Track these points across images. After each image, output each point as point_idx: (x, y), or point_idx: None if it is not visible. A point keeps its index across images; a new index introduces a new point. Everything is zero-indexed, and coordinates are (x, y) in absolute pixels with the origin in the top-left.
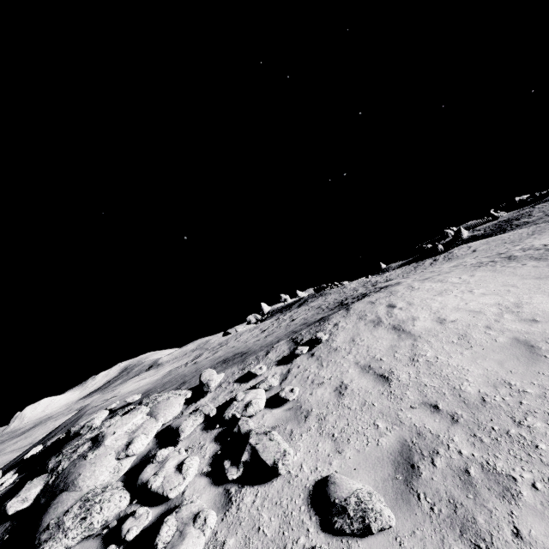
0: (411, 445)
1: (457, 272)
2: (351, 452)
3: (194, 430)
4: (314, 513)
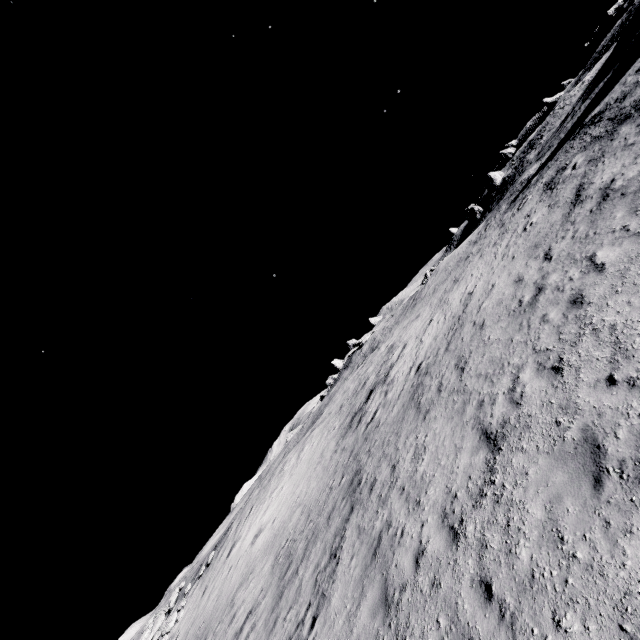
0: None
1: (322, 425)
2: None
3: (160, 637)
4: None
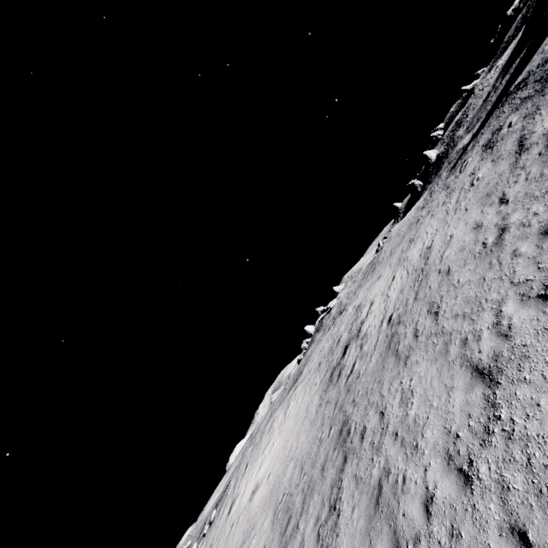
0: None
1: (304, 382)
2: None
3: None
4: None
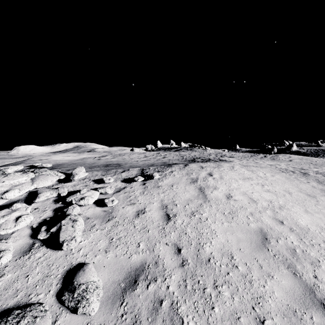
0: (146, 268)
1: (267, 169)
2: (112, 254)
3: (49, 199)
4: (61, 282)
